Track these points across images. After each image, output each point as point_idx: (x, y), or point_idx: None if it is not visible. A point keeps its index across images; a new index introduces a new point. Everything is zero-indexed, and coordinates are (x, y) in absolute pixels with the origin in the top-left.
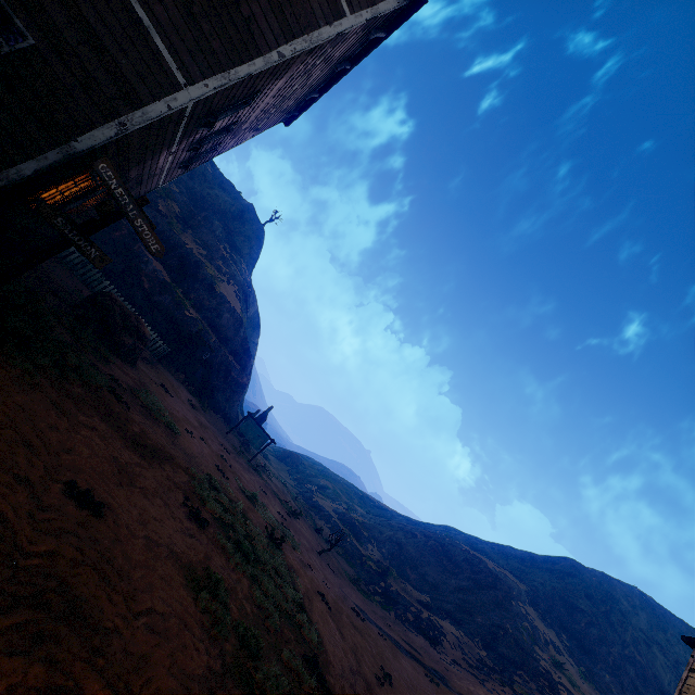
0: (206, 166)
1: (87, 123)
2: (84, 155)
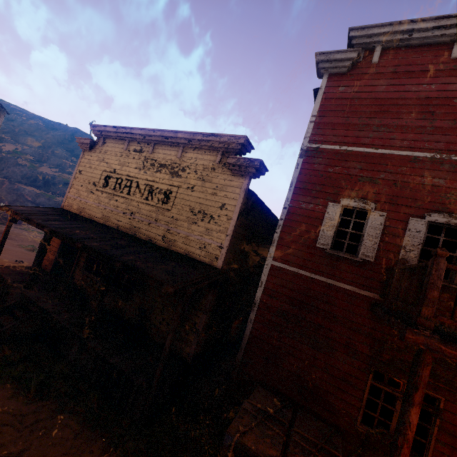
0: (38, 123)
1: None
2: None
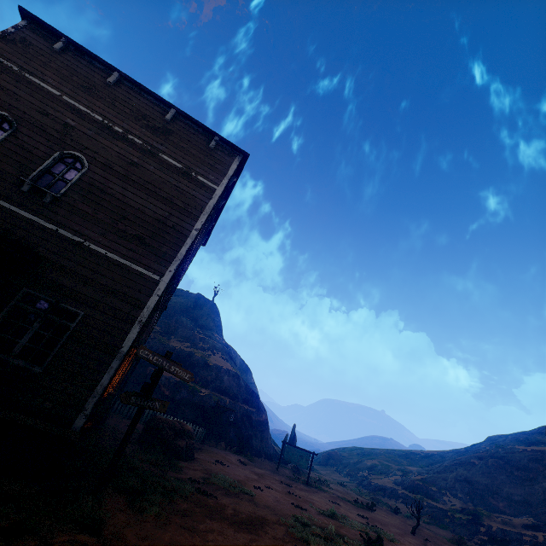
0: None
1: (123, 333)
2: (127, 351)
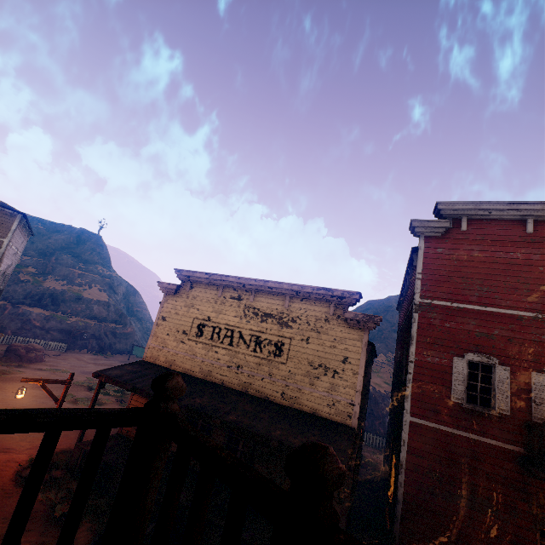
0: (37, 226)
1: None
2: None
